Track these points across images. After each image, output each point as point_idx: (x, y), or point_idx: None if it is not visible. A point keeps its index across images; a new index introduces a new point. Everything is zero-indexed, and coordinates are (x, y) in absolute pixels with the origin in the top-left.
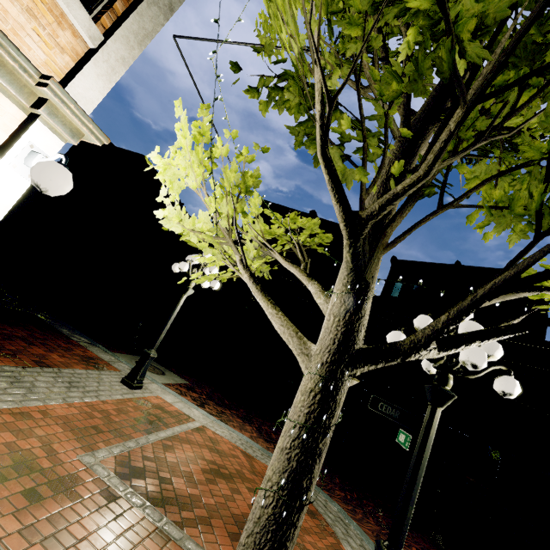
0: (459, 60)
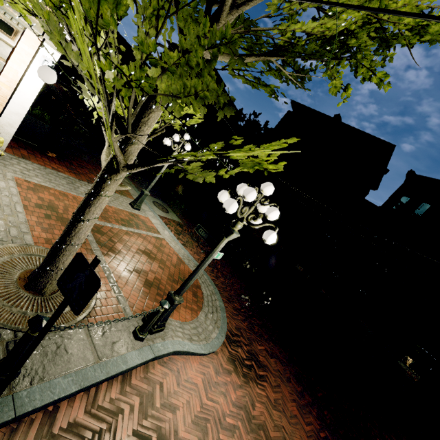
0: (131, 2)
